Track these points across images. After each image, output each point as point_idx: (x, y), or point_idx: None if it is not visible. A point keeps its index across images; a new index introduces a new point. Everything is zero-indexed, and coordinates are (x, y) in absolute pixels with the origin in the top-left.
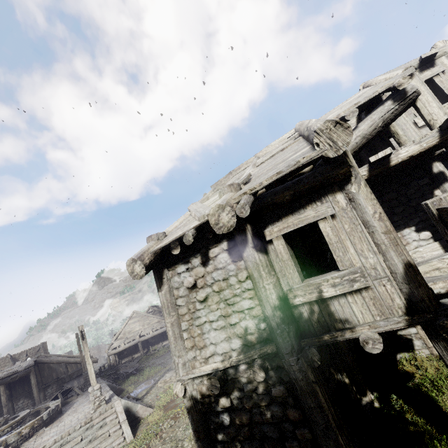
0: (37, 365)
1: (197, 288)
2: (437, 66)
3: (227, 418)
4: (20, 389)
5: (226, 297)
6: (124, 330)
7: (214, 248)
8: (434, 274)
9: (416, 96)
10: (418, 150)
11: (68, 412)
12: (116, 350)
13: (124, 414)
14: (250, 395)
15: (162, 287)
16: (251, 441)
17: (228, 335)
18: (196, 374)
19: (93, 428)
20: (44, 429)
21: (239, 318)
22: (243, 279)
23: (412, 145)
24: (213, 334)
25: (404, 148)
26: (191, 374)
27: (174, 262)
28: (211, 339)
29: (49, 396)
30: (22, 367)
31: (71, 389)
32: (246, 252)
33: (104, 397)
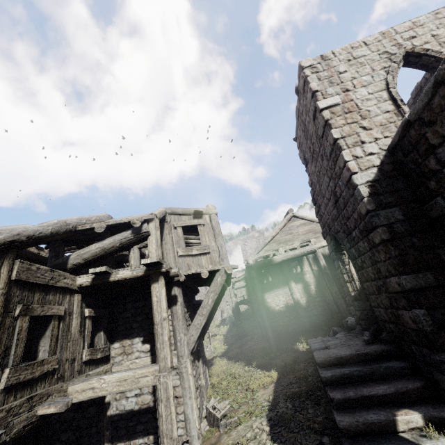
0: None
1: None
2: (202, 219)
3: None
4: None
5: None
6: None
7: None
8: (88, 393)
9: (147, 235)
10: (130, 276)
11: None
12: None
13: None
14: None
15: None
16: None
17: None
18: None
19: None
20: None
21: None
22: None
23: (129, 270)
24: None
25: (124, 270)
26: None
27: None
28: None
29: None
30: None
31: None
32: None
33: None
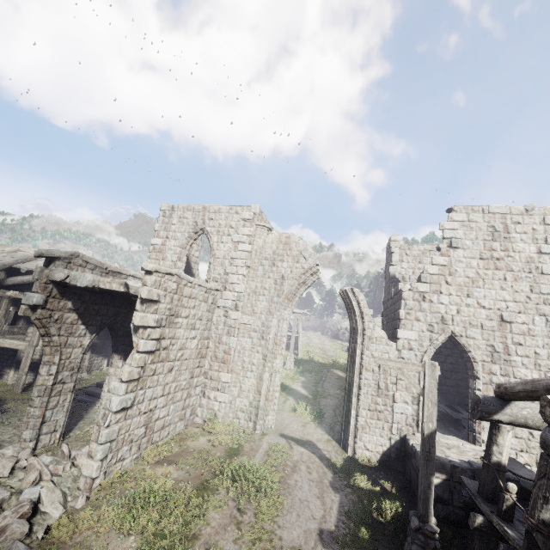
0: None
1: None
2: None
3: None
4: None
5: None
6: None
7: None
8: None
9: None
10: None
11: None
12: None
13: None
14: None
15: None
16: None
17: None
18: None
19: None
20: None
21: None
22: None
23: None
24: None
25: None
26: None
27: None
28: None
29: None
30: None
31: None
32: None
33: None
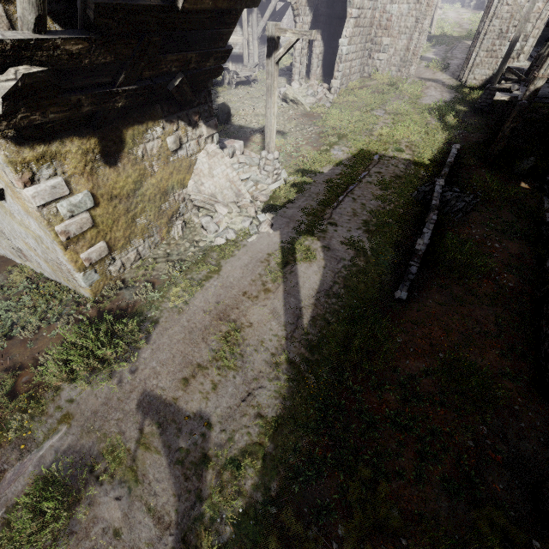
0: None
1: None
2: None
3: None
4: None
5: None
6: None
7: None
8: None
9: None
10: None
11: None
12: None
13: None
14: None
15: None
16: None
17: None
18: None
19: None
20: None
21: None
22: None
23: None
24: None
25: None
26: None
27: None
28: None
29: None
30: None
31: None
32: None
33: None
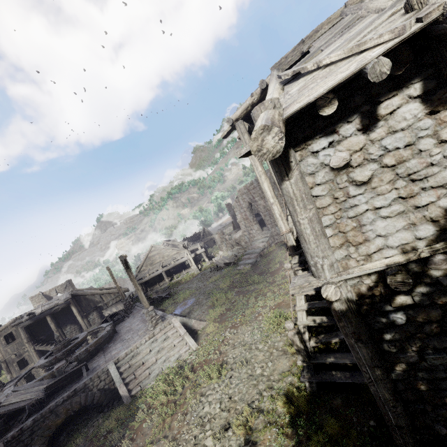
0: (73, 297)
1: (351, 168)
2: None
3: (401, 317)
4: (64, 318)
5: (410, 171)
6: (145, 263)
7: (390, 99)
8: None
9: None
10: None
11: (124, 331)
12: (142, 280)
13: (183, 328)
14: None
15: (290, 174)
16: (442, 337)
17: (411, 222)
18: (356, 273)
19: (158, 341)
20: (107, 346)
21: (436, 195)
22: None
23: None
24: (383, 223)
25: None
26: (346, 274)
27: (306, 137)
28: (377, 231)
29: (92, 321)
30: (61, 300)
31: (117, 313)
32: None
33: (159, 317)
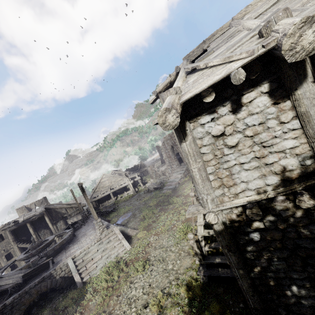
0: (46, 210)
1: (225, 136)
2: None
3: (257, 236)
4: (40, 224)
5: (262, 140)
6: (98, 186)
7: (249, 93)
8: None
9: None
10: None
11: (80, 235)
12: (96, 198)
13: (121, 235)
14: (286, 218)
15: (186, 138)
16: (282, 250)
17: (263, 173)
18: (228, 206)
19: (103, 243)
20: (68, 246)
21: (278, 157)
22: (287, 120)
23: None
24: (245, 174)
25: None
26: (221, 206)
27: (196, 114)
28: (241, 178)
29: (59, 227)
30: (37, 212)
31: (76, 222)
32: (302, 88)
33: (105, 226)
